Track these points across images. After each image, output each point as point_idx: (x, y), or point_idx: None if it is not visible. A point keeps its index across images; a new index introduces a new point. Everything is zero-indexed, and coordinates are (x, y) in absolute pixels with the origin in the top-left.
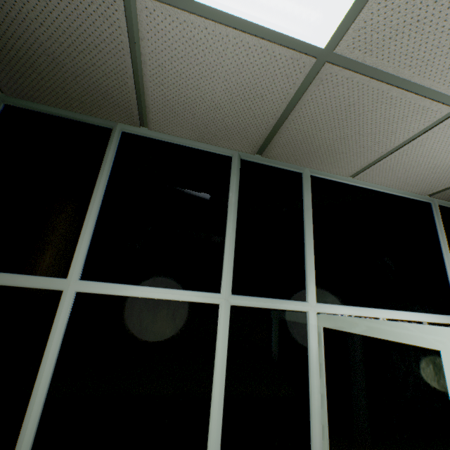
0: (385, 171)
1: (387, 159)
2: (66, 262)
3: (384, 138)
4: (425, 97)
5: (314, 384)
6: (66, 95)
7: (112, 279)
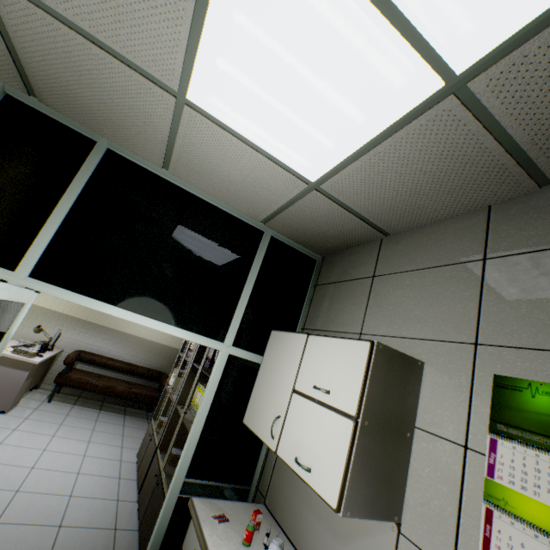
0: (191, 171)
1: (177, 153)
2: None
3: (147, 119)
4: (137, 71)
5: None
6: None
7: None
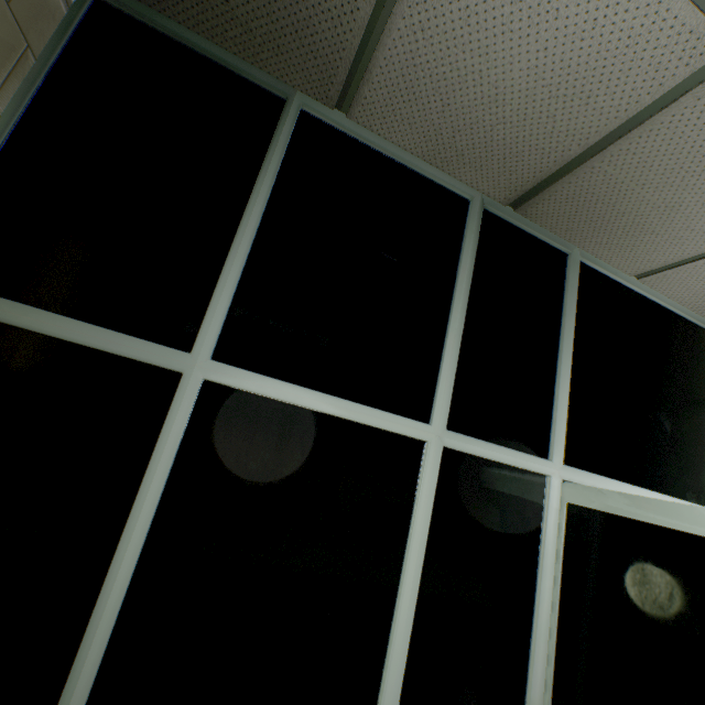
0: (697, 278)
1: None
2: (189, 324)
3: None
4: None
5: (545, 586)
6: (224, 9)
7: (263, 369)
